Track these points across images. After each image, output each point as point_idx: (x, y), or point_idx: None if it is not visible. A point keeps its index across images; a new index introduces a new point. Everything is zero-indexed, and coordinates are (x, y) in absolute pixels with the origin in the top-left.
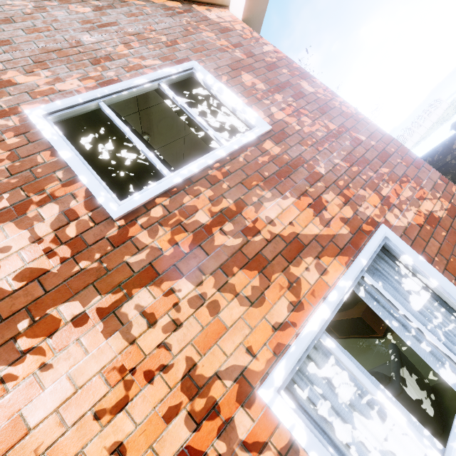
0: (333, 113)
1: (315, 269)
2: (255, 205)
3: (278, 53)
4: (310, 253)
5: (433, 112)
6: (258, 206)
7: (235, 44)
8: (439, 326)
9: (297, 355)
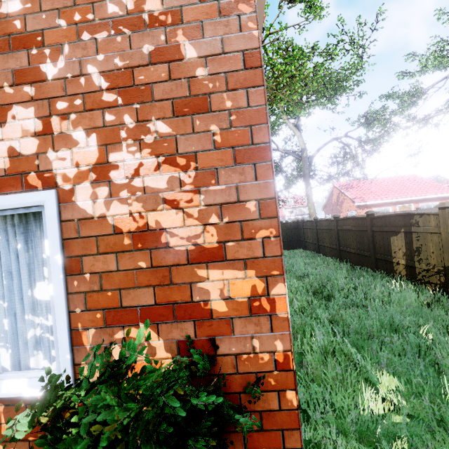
0: None
1: None
2: None
3: None
4: None
5: None
6: None
7: None
8: (40, 327)
9: None
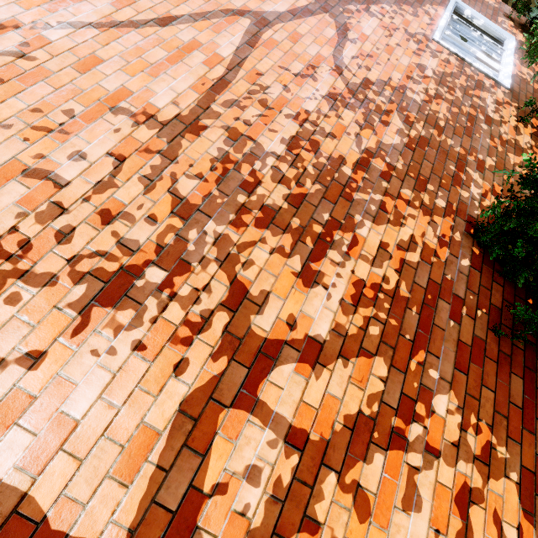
0: None
1: (432, 9)
2: None
3: None
4: (427, 3)
5: None
6: None
7: None
8: (487, 44)
9: (441, 31)
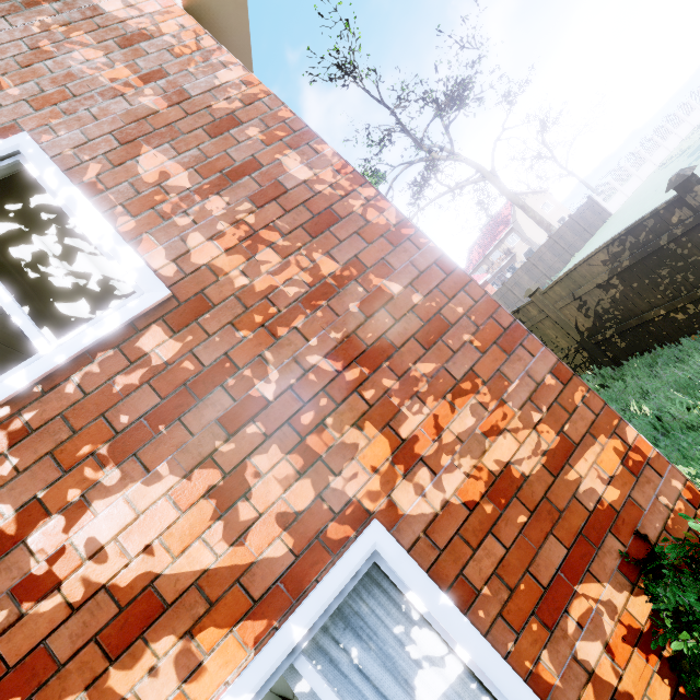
0: (340, 231)
1: (173, 669)
2: (69, 512)
3: (251, 84)
4: (173, 624)
5: (696, 106)
6: (75, 514)
7: (148, 73)
8: None
9: None
